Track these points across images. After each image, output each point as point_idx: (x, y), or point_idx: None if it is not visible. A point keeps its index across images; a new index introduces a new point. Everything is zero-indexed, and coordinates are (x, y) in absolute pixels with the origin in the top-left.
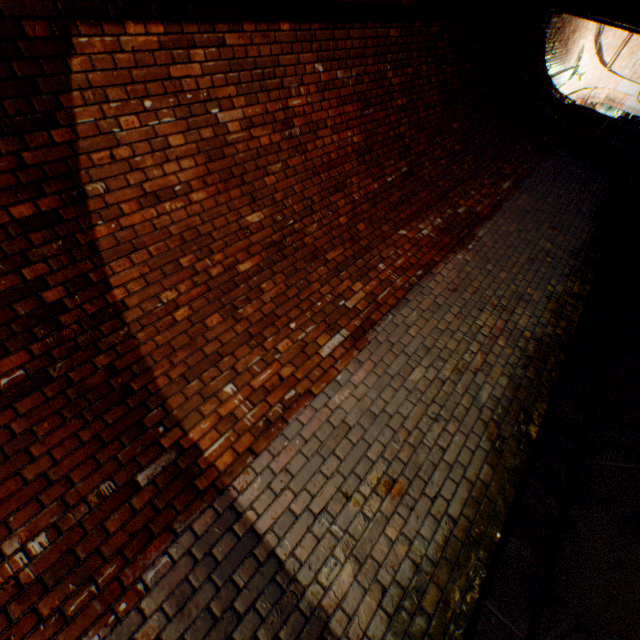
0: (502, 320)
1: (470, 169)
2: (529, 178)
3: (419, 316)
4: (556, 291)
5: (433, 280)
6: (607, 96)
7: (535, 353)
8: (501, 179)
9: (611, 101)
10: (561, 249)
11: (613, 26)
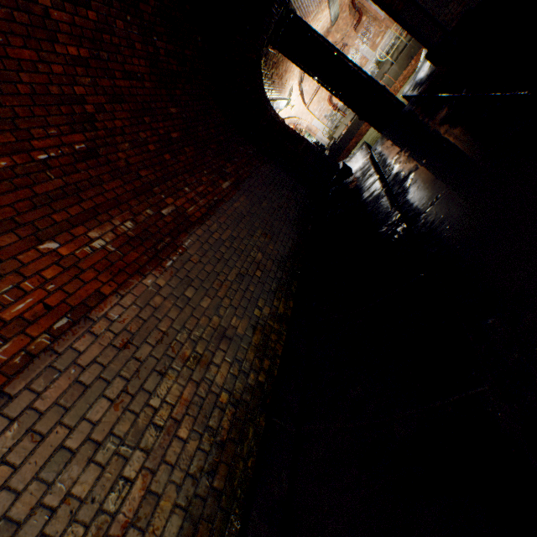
0: (193, 383)
1: (189, 161)
2: (249, 180)
3: (24, 433)
4: (263, 315)
5: (88, 333)
6: (308, 126)
7: (231, 430)
8: (222, 177)
9: (310, 130)
10: (271, 259)
11: (307, 73)
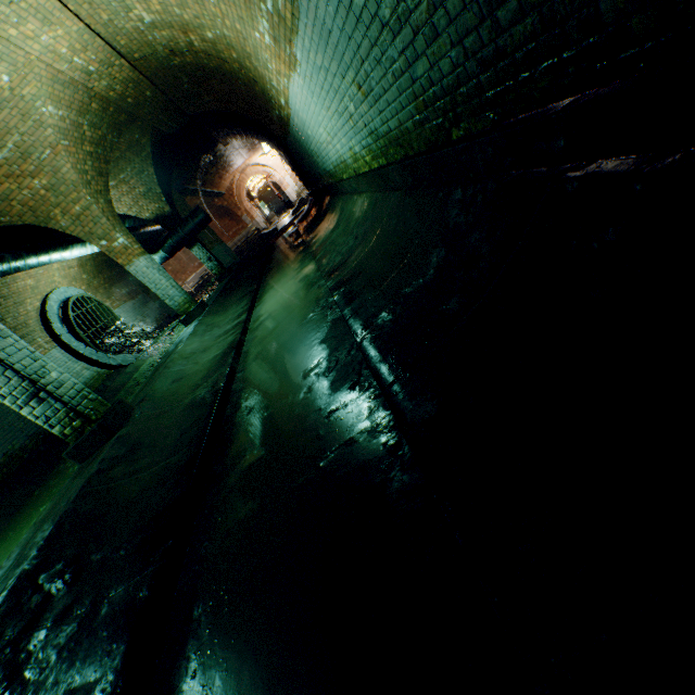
0: None
1: None
2: None
3: None
4: None
5: None
6: (281, 180)
7: None
8: None
9: (282, 184)
10: None
11: None
